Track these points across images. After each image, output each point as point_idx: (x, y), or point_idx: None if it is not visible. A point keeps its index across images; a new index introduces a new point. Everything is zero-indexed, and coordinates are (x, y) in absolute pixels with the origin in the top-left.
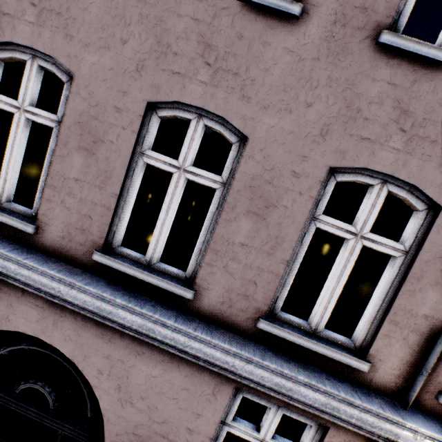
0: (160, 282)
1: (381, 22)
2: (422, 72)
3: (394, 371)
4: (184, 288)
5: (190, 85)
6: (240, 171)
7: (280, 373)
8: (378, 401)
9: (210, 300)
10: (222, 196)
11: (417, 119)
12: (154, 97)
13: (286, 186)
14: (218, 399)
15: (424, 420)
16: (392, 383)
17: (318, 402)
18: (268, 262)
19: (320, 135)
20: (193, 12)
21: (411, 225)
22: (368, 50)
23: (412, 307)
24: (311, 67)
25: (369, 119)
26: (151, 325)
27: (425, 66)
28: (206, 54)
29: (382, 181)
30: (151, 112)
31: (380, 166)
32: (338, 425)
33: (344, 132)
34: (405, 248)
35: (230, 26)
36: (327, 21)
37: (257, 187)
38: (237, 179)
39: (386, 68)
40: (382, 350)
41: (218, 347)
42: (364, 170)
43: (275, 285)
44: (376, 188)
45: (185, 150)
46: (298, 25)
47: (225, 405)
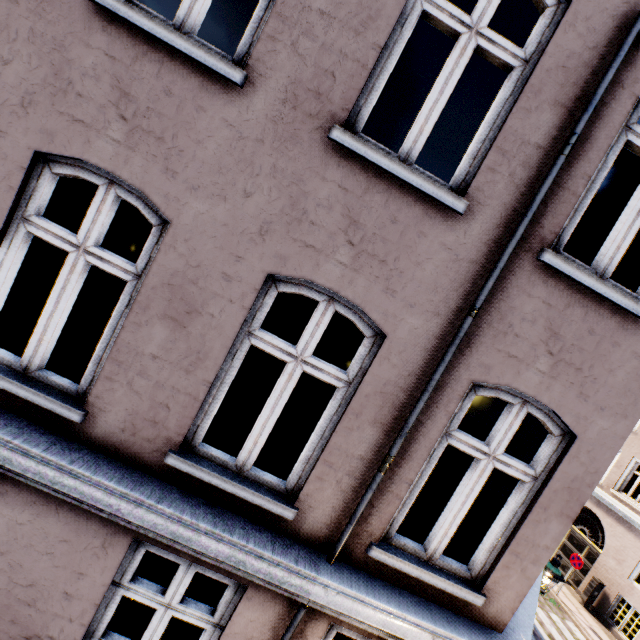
0: (36, 397)
1: (336, 114)
2: (375, 181)
3: (325, 519)
4: (70, 407)
5: (98, 141)
6: (158, 263)
7: (177, 520)
8: (298, 554)
9: (108, 425)
10: (134, 291)
11: (367, 233)
12: (45, 147)
13: (214, 290)
14: (110, 554)
15: (345, 575)
16: (322, 533)
17: (222, 555)
18: (186, 381)
19: (259, 234)
20: (107, 45)
21: (358, 353)
22: (320, 144)
23: (349, 447)
24: (253, 149)
25: (316, 224)
26: (8, 454)
27: (380, 175)
28: (121, 105)
29: (329, 298)
30: (43, 166)
31: (325, 281)
32: (259, 584)
33: (287, 235)
34: (349, 378)
35: (156, 76)
36: (276, 99)
37: (178, 286)
38: (154, 273)
39: (338, 168)
40: (314, 495)
41: (100, 485)
42: (310, 283)
43: (194, 411)
44: (322, 306)
45: (88, 225)
46: (242, 95)
47: (119, 561)
